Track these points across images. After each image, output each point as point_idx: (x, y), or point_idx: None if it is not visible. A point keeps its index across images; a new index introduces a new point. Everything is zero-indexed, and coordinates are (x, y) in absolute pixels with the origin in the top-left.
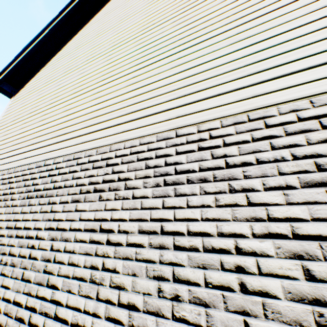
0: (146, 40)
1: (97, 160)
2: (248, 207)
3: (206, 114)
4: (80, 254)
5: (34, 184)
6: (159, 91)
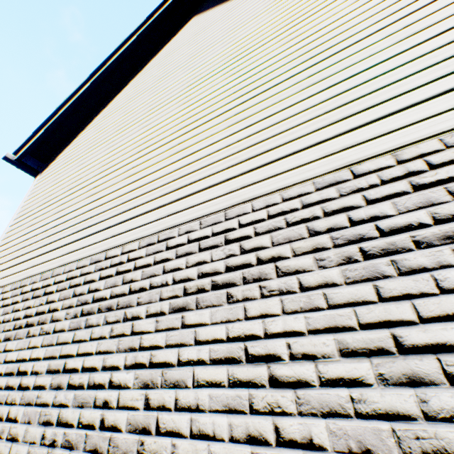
0: (243, 68)
1: (205, 237)
2: None
3: (402, 134)
4: (214, 411)
5: (92, 290)
6: (290, 121)
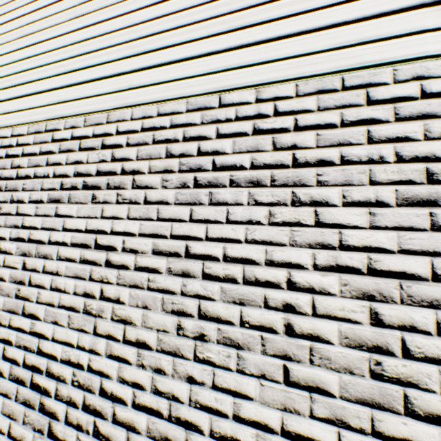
0: None
1: None
2: (15, 216)
3: (23, 115)
4: None
5: None
6: None
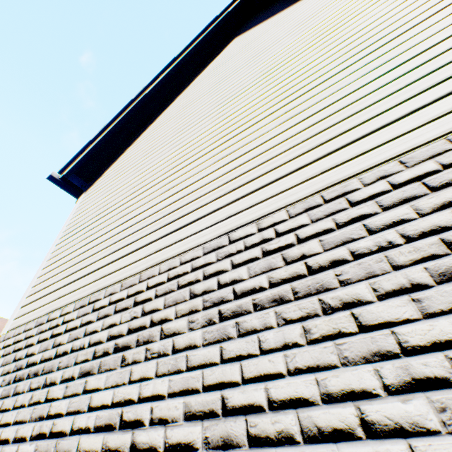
0: (341, 36)
1: (430, 172)
2: None
3: None
4: None
5: (226, 283)
6: None
